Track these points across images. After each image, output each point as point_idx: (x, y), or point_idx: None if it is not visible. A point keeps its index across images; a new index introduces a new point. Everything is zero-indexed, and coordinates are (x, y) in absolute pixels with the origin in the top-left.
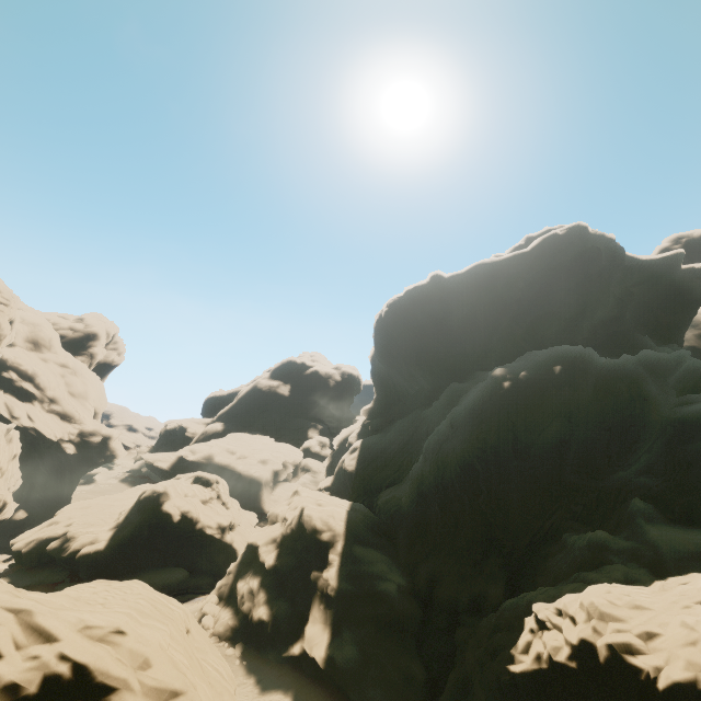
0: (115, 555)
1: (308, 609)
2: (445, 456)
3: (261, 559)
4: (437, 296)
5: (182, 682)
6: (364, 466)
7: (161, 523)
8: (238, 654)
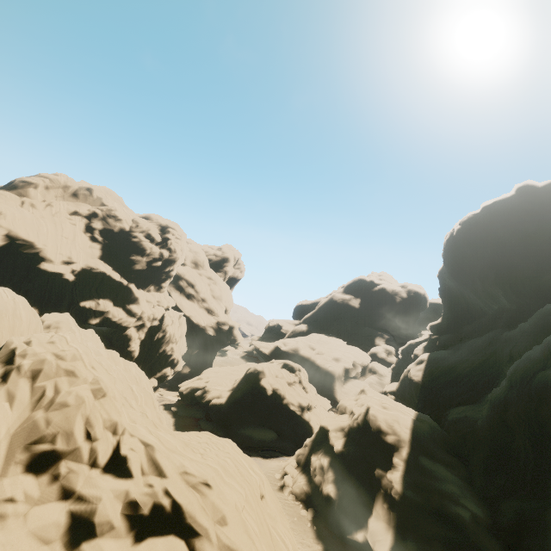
0: (231, 409)
1: (371, 502)
2: (541, 386)
3: (330, 442)
4: (525, 208)
5: (249, 550)
6: (430, 378)
7: (259, 393)
8: (309, 517)
